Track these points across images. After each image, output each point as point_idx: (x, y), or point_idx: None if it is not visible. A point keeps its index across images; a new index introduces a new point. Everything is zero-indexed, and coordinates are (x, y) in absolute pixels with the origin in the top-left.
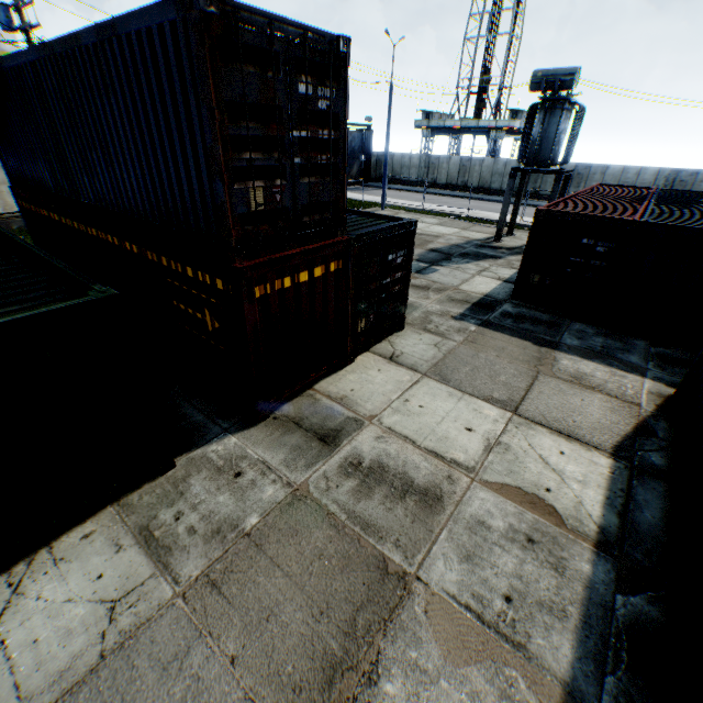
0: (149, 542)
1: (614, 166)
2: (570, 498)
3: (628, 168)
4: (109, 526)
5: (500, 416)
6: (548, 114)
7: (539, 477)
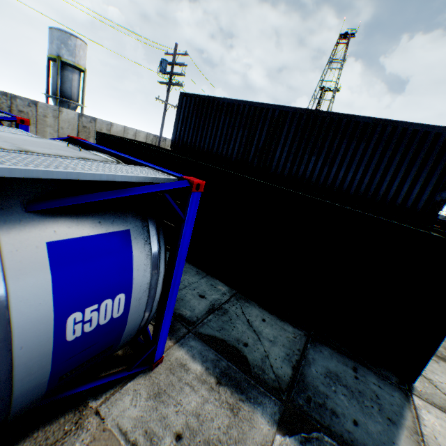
0: (441, 359)
1: None
2: None
3: None
4: None
5: None
6: None
7: None
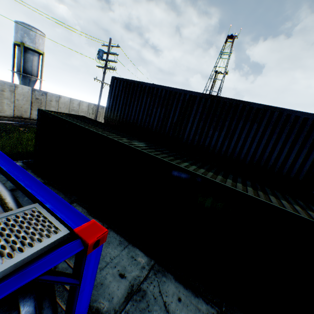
0: None
1: None
2: None
3: None
4: None
5: None
6: None
7: None
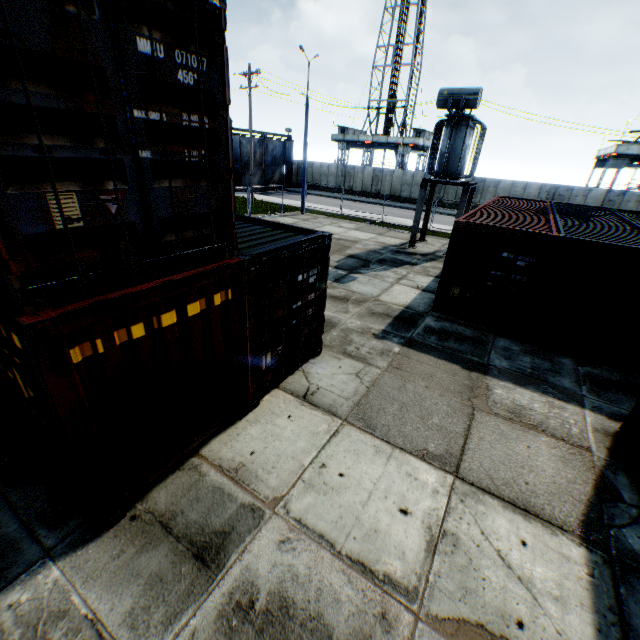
0: None
1: (505, 180)
2: (552, 636)
3: (517, 183)
4: None
5: (440, 483)
6: (455, 130)
7: (505, 596)
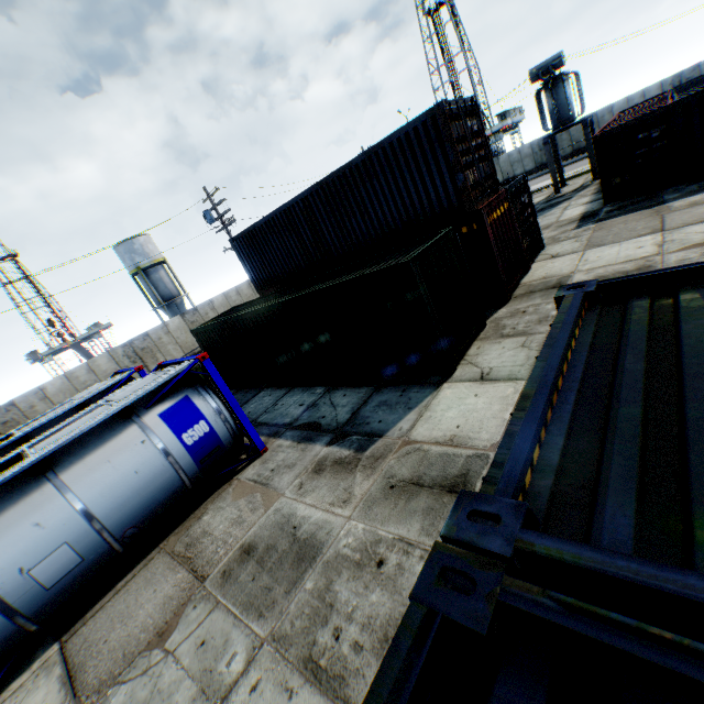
0: (511, 336)
1: (617, 102)
2: None
3: (631, 97)
4: (483, 343)
5: (653, 236)
6: (553, 90)
7: (702, 237)
